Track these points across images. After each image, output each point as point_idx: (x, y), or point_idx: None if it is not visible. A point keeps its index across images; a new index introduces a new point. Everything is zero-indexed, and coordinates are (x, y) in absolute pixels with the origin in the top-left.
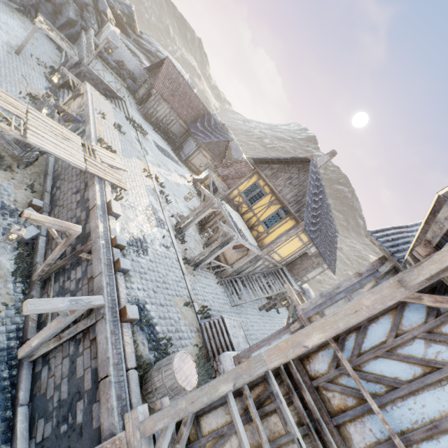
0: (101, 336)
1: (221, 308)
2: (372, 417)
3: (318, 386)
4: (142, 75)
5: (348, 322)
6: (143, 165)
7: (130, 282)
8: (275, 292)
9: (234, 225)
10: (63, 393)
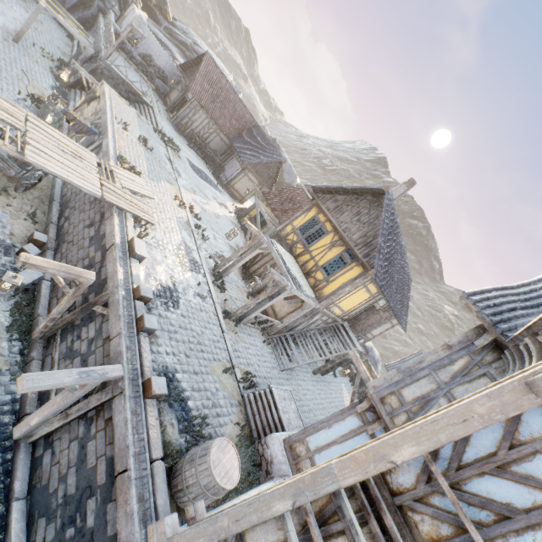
0: (118, 417)
1: (268, 373)
2: None
3: (401, 505)
4: (175, 75)
5: (453, 434)
6: (175, 191)
7: (156, 344)
8: (334, 354)
9: (287, 272)
10: (70, 487)
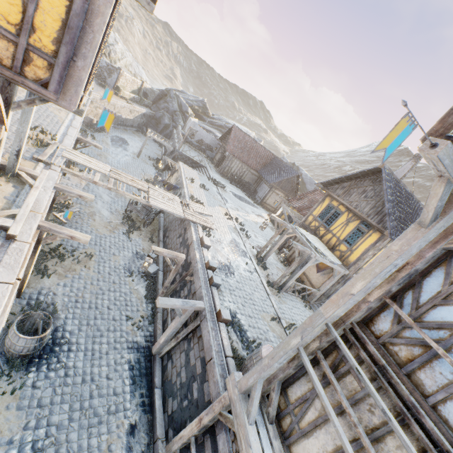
0: (204, 331)
1: None
2: (440, 361)
3: (384, 343)
4: (217, 145)
5: (382, 267)
6: (224, 211)
7: (222, 295)
8: None
9: (311, 246)
10: (182, 378)
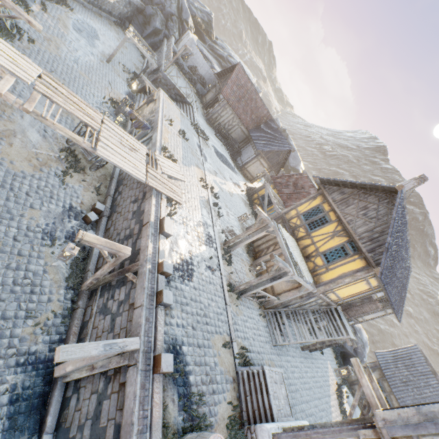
0: (130, 388)
1: (261, 348)
2: None
3: None
4: (211, 80)
5: None
6: (201, 174)
7: (170, 316)
8: (325, 338)
9: (290, 256)
10: (84, 438)
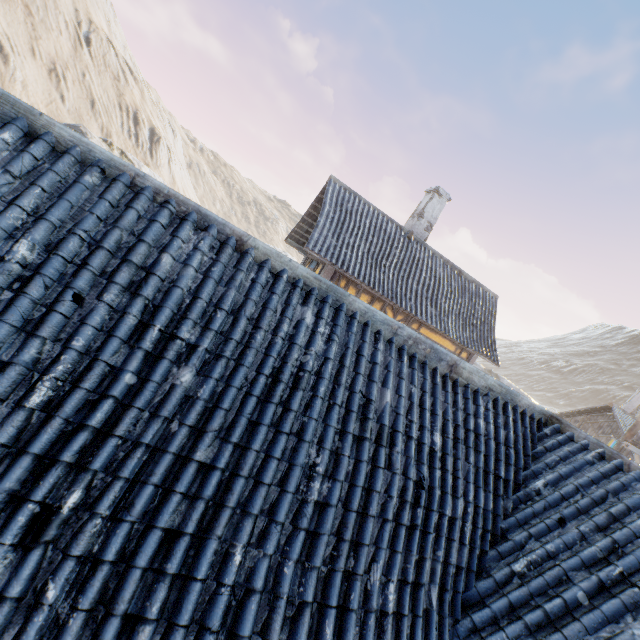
0: None
1: None
2: None
3: None
4: None
5: None
6: None
7: None
8: None
9: None
10: None
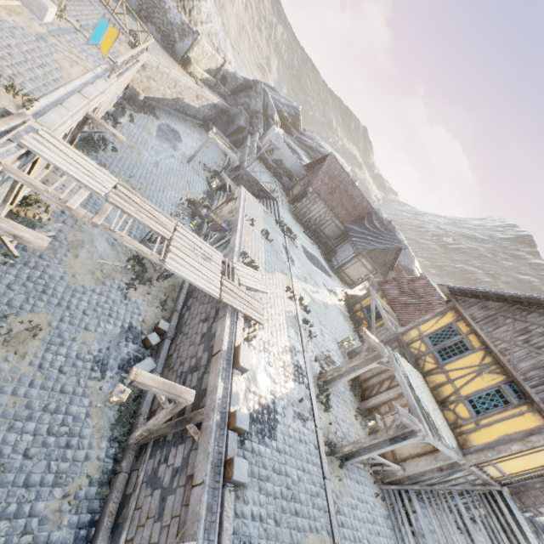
0: None
1: None
2: None
3: None
4: (299, 173)
5: None
6: (287, 281)
7: (242, 501)
8: None
9: (417, 404)
10: None
